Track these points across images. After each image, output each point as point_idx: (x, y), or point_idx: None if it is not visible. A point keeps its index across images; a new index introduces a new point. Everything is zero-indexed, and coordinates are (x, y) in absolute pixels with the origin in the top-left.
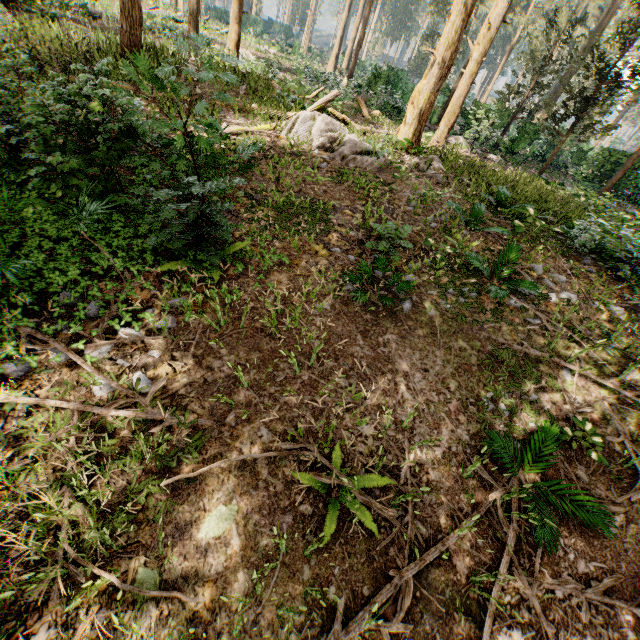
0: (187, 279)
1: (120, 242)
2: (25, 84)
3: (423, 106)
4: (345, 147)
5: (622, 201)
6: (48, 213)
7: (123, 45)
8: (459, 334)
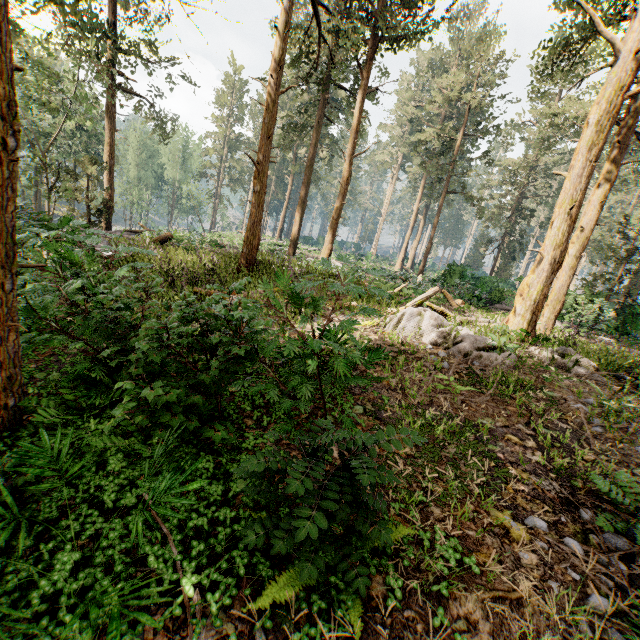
0: (299, 610)
1: (200, 520)
2: (148, 303)
3: (536, 297)
4: (464, 343)
5: None
6: (117, 457)
7: (240, 262)
8: None
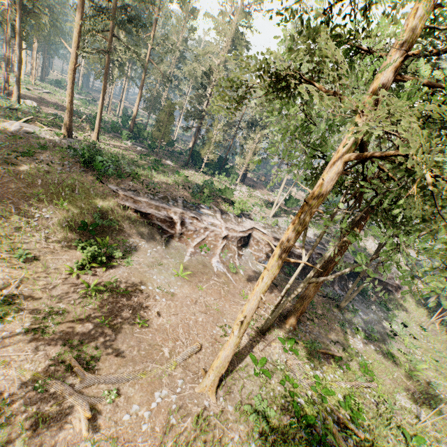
0: None
1: None
2: None
3: (65, 124)
4: (22, 131)
5: (194, 167)
6: None
7: None
8: (3, 160)
